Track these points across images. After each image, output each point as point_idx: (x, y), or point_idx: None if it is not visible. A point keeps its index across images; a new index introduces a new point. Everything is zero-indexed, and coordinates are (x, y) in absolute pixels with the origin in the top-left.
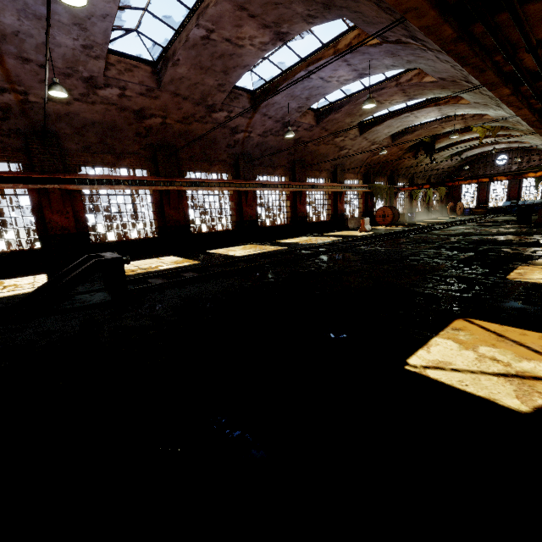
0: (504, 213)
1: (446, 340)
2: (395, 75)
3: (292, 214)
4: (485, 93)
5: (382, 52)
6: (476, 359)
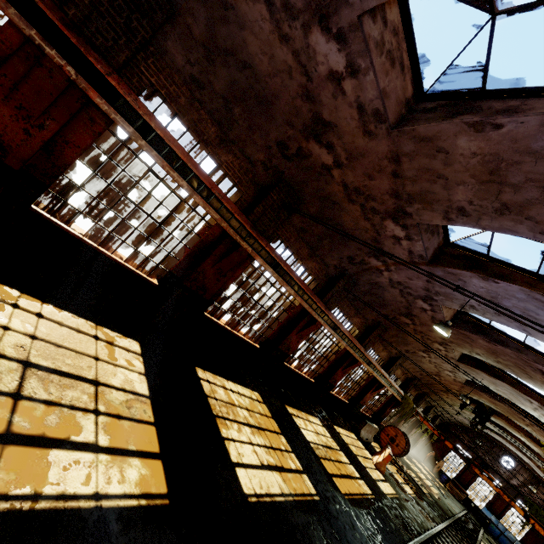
0: (483, 527)
1: None
2: None
3: (324, 372)
4: None
5: None
6: None
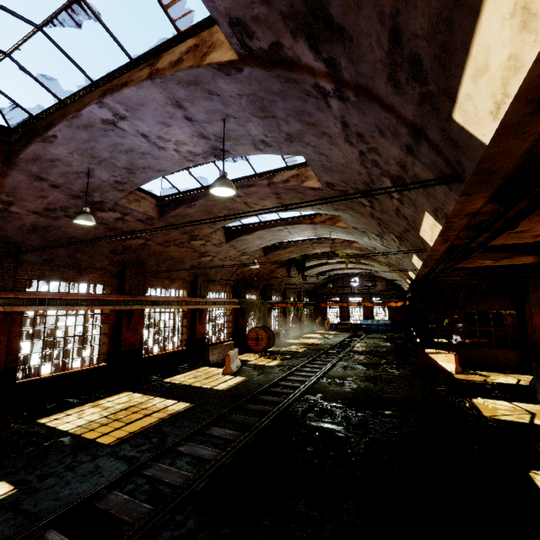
0: (366, 333)
1: None
2: (267, 172)
3: (111, 347)
4: (378, 216)
5: (244, 100)
6: None
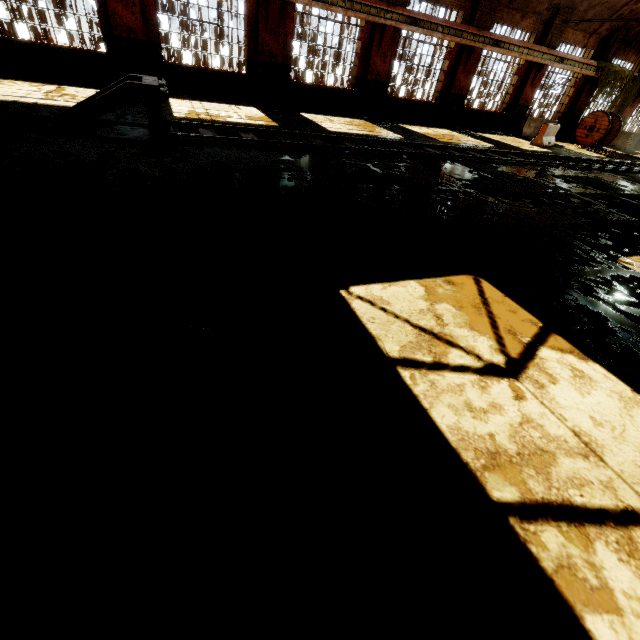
0: None
1: (419, 287)
2: None
3: (444, 87)
4: None
5: None
6: (420, 310)
